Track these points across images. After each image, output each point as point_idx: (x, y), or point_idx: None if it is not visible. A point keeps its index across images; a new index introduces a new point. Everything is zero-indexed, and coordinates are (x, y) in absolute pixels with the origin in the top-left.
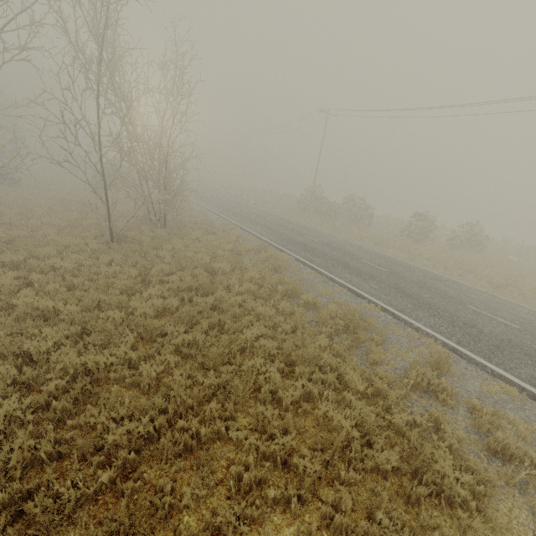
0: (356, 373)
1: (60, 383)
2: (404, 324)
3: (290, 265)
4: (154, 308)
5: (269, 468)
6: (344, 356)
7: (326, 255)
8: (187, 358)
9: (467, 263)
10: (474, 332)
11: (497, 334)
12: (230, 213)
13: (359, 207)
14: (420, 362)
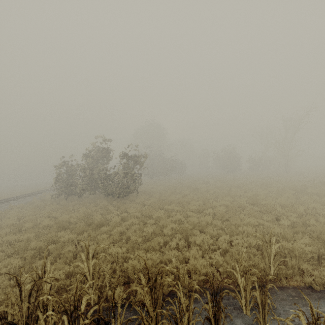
0: None
1: None
2: None
3: None
4: None
5: None
6: None
7: None
8: None
9: None
10: None
11: None
12: None
13: None
14: None
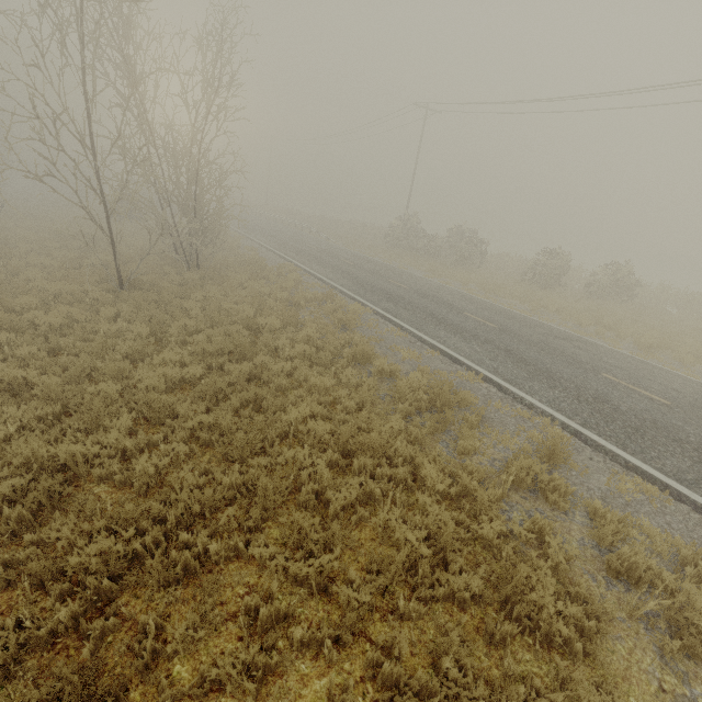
0: (435, 466)
1: (18, 482)
2: (512, 399)
3: (365, 319)
4: (167, 379)
5: (302, 597)
6: (425, 443)
7: (416, 307)
8: (207, 447)
9: (608, 317)
10: (607, 409)
11: (637, 412)
12: (292, 251)
13: (467, 241)
14: (529, 450)
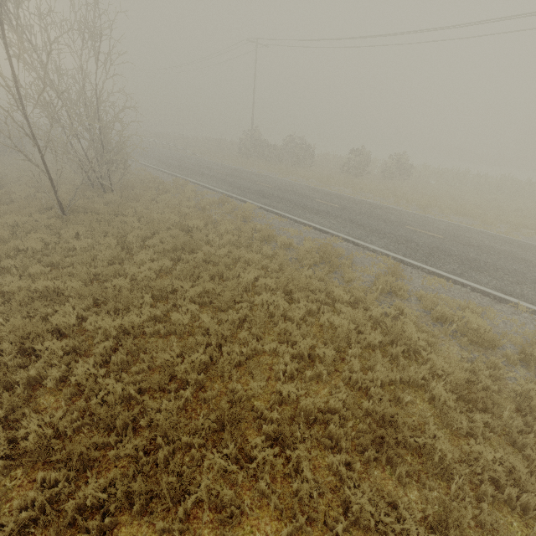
0: (341, 289)
1: (108, 344)
2: (362, 249)
3: (254, 213)
4: (152, 271)
5: (299, 362)
6: (326, 280)
7: (284, 200)
8: (201, 307)
9: (399, 191)
10: (413, 245)
11: (428, 244)
12: (173, 168)
13: (301, 147)
14: (381, 274)
